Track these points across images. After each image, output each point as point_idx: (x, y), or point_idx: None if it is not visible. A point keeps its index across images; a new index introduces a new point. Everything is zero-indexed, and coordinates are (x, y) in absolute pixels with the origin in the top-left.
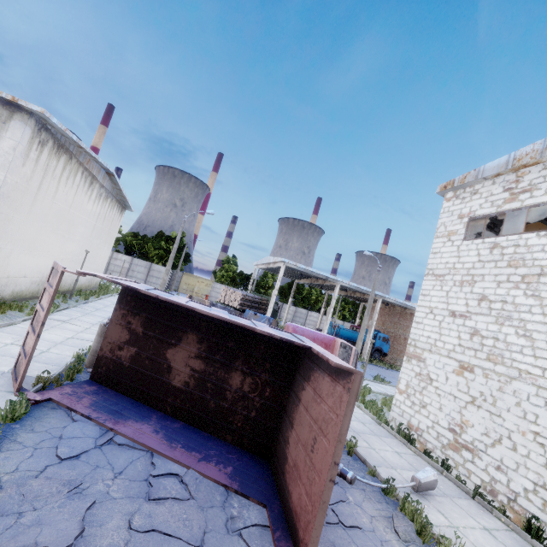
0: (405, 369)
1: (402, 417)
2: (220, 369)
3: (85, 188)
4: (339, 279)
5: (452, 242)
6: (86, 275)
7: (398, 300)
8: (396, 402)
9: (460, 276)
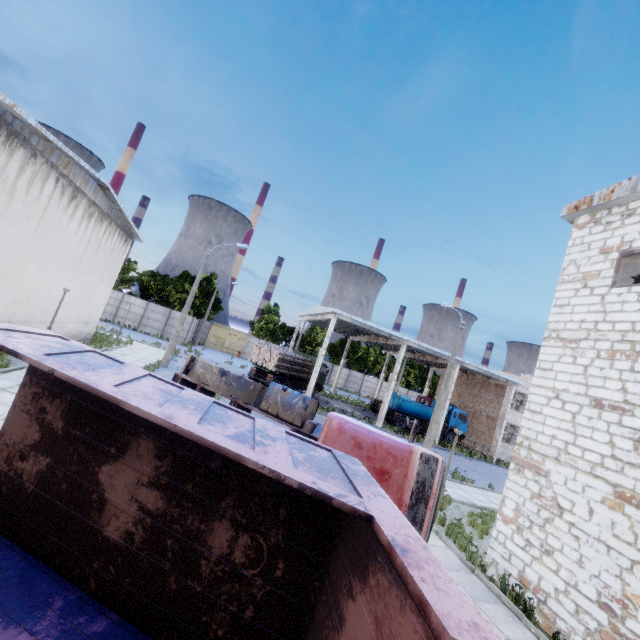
0: (513, 484)
1: (510, 563)
2: (193, 513)
3: (64, 202)
4: (406, 337)
5: (591, 289)
6: (72, 322)
7: (481, 367)
8: (497, 535)
9: (608, 343)
